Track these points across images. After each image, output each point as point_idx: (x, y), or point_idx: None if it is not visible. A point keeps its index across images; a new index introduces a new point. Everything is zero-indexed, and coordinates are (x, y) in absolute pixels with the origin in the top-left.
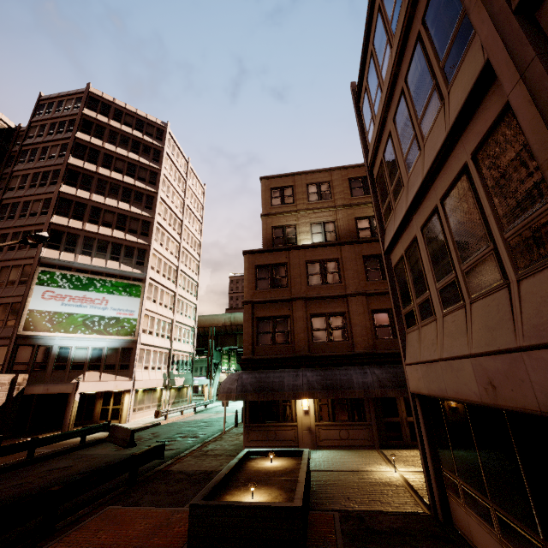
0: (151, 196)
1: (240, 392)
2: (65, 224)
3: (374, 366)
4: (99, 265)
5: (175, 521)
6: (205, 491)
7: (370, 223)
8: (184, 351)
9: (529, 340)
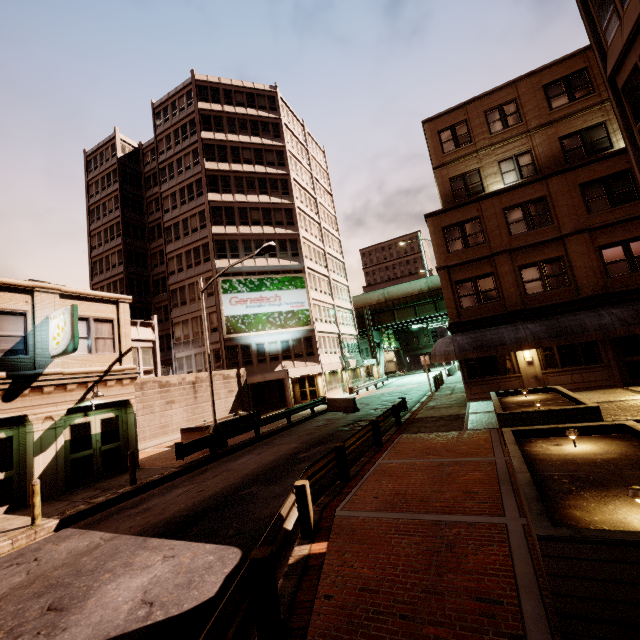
0: (284, 180)
1: (458, 352)
2: (224, 233)
3: (609, 307)
4: (262, 265)
5: (466, 435)
6: (499, 409)
7: (582, 139)
8: (349, 334)
9: None
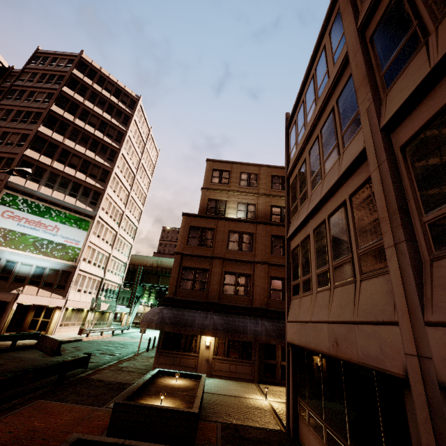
0: (114, 151)
1: (159, 323)
2: (36, 158)
3: (265, 319)
4: (58, 198)
5: (95, 416)
6: (126, 395)
7: (281, 211)
8: (114, 282)
9: (360, 318)
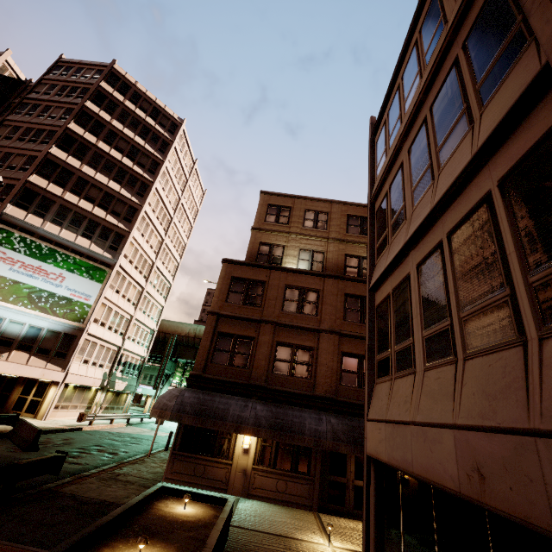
0: (146, 184)
1: (176, 411)
2: (43, 187)
3: (331, 414)
4: (67, 239)
5: None
6: (76, 538)
7: (359, 262)
8: (136, 353)
9: (551, 422)
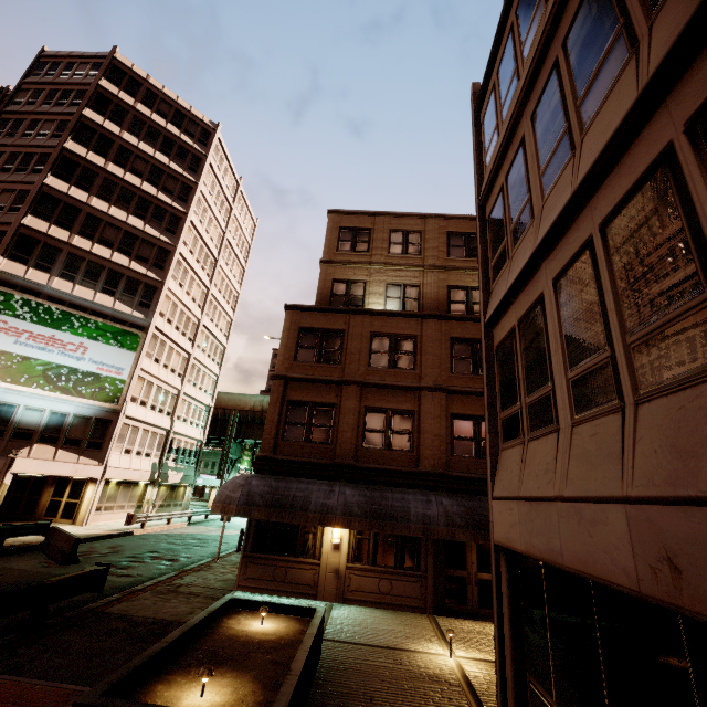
0: (177, 216)
1: (243, 504)
2: (43, 231)
3: (443, 494)
4: (84, 297)
5: None
6: (118, 675)
7: (467, 295)
8: (190, 436)
9: None
